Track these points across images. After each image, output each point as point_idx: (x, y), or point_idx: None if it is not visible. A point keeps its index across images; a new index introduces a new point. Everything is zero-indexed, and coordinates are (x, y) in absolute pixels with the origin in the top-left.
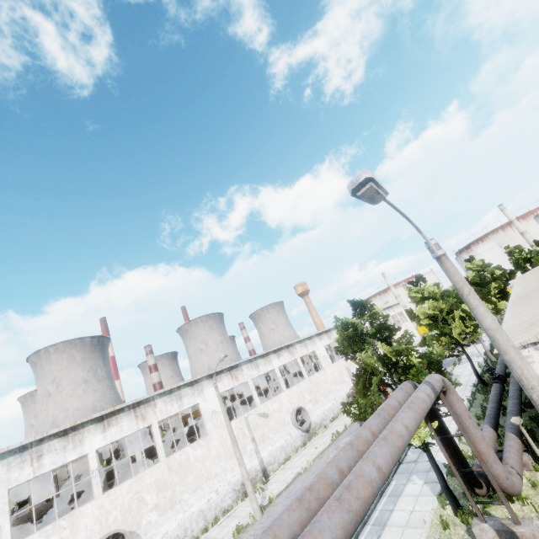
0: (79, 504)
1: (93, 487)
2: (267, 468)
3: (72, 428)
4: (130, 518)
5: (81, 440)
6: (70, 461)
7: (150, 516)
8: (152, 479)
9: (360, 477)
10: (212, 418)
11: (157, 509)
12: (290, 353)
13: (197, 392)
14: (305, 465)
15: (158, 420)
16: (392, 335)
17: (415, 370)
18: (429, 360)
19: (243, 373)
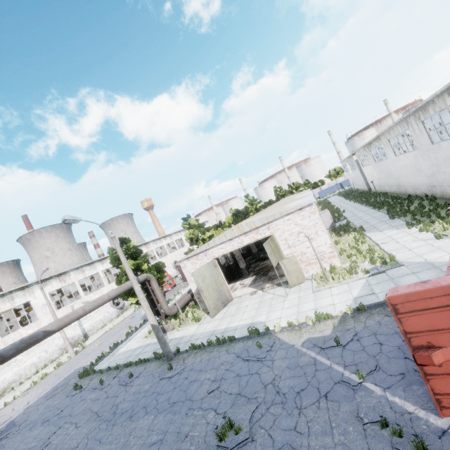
0: None
1: None
2: (88, 333)
3: None
4: None
5: None
6: None
7: None
8: None
9: (73, 313)
10: (42, 309)
11: None
12: None
13: (28, 293)
14: (112, 326)
15: None
16: (139, 255)
17: (145, 271)
18: (157, 266)
19: (71, 277)
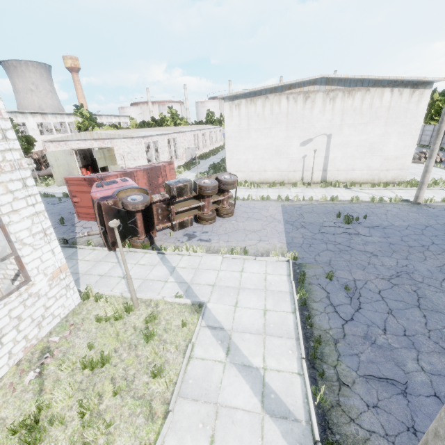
0: None
1: None
2: None
3: None
4: None
5: None
6: None
7: None
8: None
9: None
10: None
11: None
12: None
13: None
14: None
15: None
16: None
17: None
18: (27, 138)
19: None
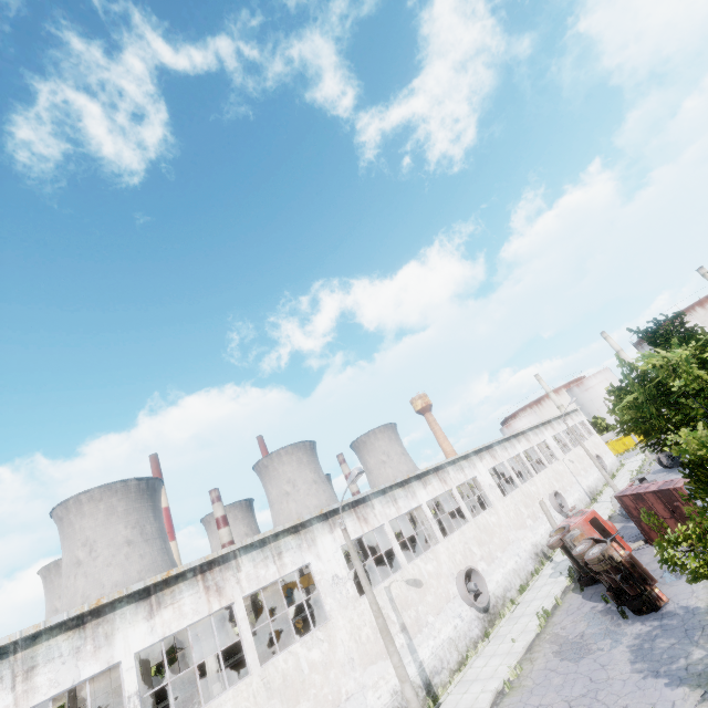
0: None
1: None
2: (432, 681)
3: (94, 611)
4: None
5: (108, 636)
6: (86, 679)
7: None
8: None
9: None
10: (333, 590)
11: None
12: (441, 480)
13: (305, 543)
14: (506, 675)
15: (244, 595)
16: None
17: None
18: None
19: (375, 512)
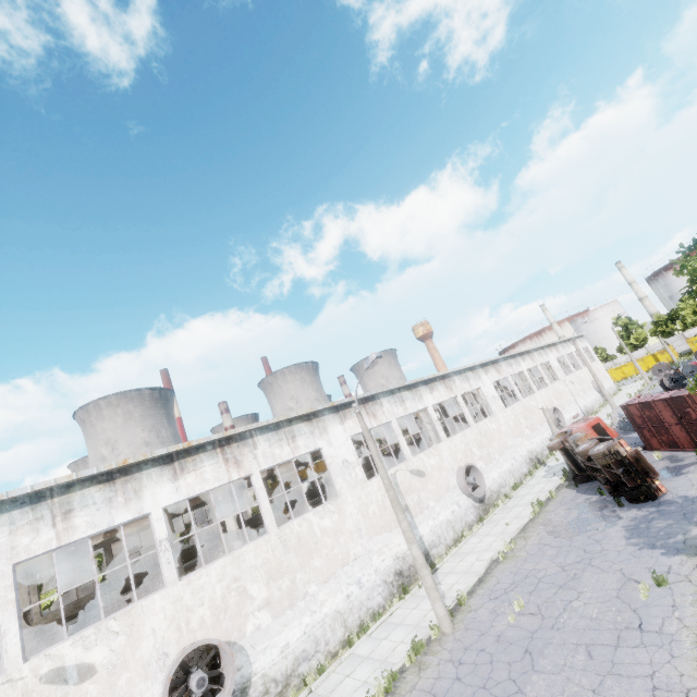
0: (145, 593)
1: (162, 567)
2: (430, 552)
3: (122, 470)
4: (226, 620)
5: (137, 491)
6: (120, 524)
7: (258, 618)
8: (257, 560)
9: None
10: (343, 472)
11: (268, 608)
12: (447, 387)
13: (317, 430)
14: (500, 548)
15: (261, 469)
16: None
17: None
18: None
19: (383, 409)
